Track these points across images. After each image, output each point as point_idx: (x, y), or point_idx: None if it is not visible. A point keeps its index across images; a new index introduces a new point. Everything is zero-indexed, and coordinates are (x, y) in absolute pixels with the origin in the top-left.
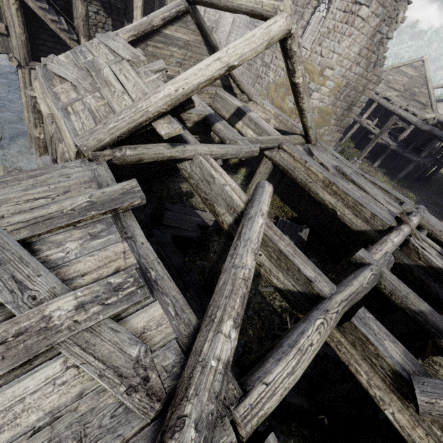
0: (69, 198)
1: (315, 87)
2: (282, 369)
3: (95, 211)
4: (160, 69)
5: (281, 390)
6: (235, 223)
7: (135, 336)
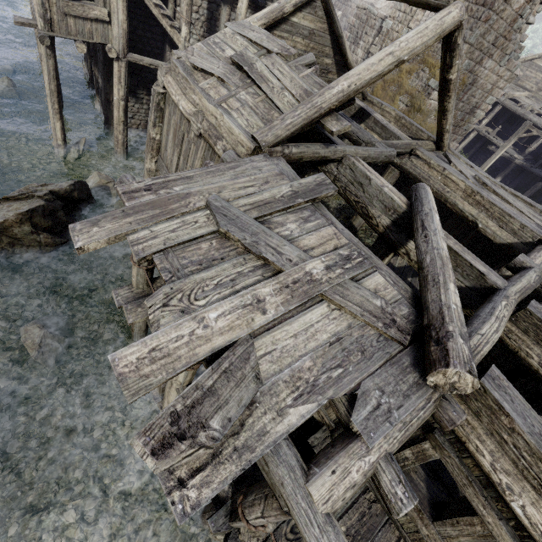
0: (272, 187)
1: (437, 85)
2: (489, 327)
3: (301, 199)
4: (310, 63)
5: (491, 341)
6: (393, 224)
7: (374, 292)
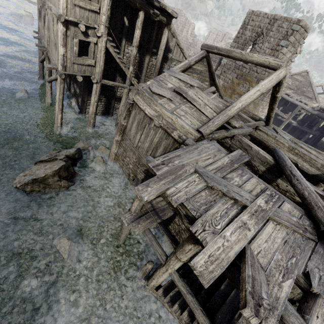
0: (219, 158)
1: None
2: None
3: (236, 164)
4: (213, 91)
5: None
6: (267, 170)
7: (290, 213)
